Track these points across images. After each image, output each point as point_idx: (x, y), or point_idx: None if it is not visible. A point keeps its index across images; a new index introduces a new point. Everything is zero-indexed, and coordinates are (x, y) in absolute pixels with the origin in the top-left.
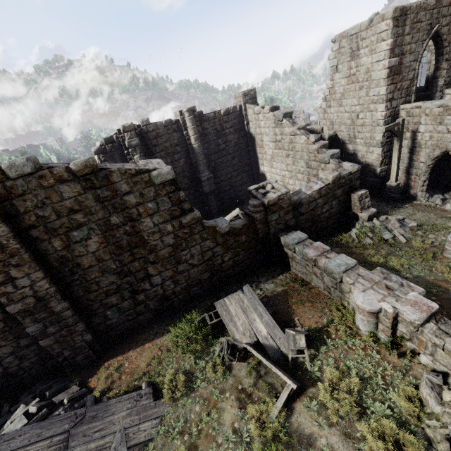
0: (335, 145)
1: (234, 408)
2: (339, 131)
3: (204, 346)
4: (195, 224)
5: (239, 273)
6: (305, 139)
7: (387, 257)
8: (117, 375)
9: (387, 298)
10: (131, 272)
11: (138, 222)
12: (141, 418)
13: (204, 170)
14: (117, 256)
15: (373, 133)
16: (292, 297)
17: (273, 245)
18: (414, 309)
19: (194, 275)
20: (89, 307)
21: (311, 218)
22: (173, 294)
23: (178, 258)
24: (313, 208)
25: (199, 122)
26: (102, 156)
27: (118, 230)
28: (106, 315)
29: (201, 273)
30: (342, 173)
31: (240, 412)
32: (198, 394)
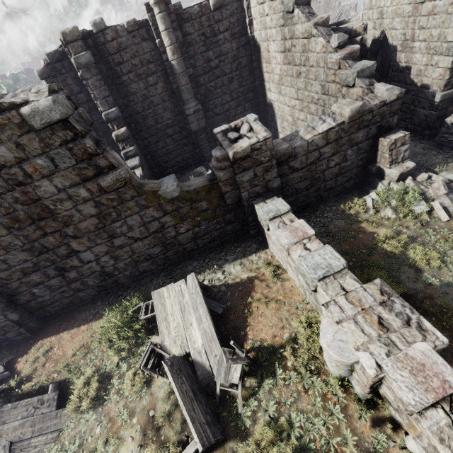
0: (380, 55)
1: (135, 443)
2: (390, 29)
3: (132, 344)
4: (124, 187)
5: (204, 246)
6: (323, 43)
7: (410, 244)
8: (43, 360)
9: (373, 345)
10: (47, 248)
11: (30, 186)
12: (34, 431)
13: (189, 100)
14: (17, 230)
15: (445, 28)
16: (256, 290)
17: (248, 214)
18: (413, 381)
19: (139, 249)
20: (6, 286)
21: (309, 176)
22: (116, 271)
23: (110, 231)
24: (315, 161)
25: (178, 22)
26: (51, 82)
27: (4, 198)
28: (33, 293)
29: (149, 247)
30: (369, 102)
31: (139, 451)
32: (106, 410)
